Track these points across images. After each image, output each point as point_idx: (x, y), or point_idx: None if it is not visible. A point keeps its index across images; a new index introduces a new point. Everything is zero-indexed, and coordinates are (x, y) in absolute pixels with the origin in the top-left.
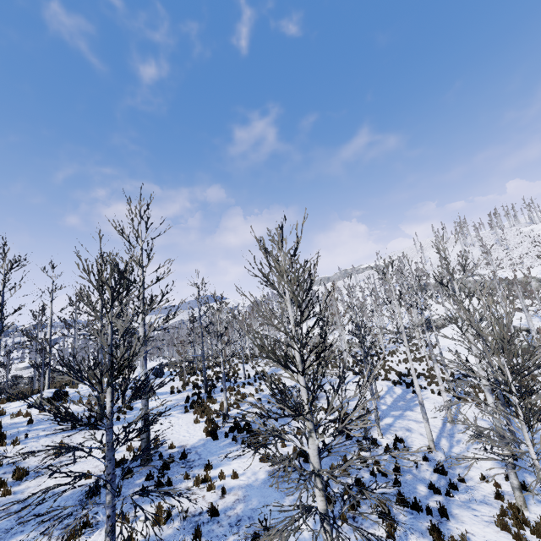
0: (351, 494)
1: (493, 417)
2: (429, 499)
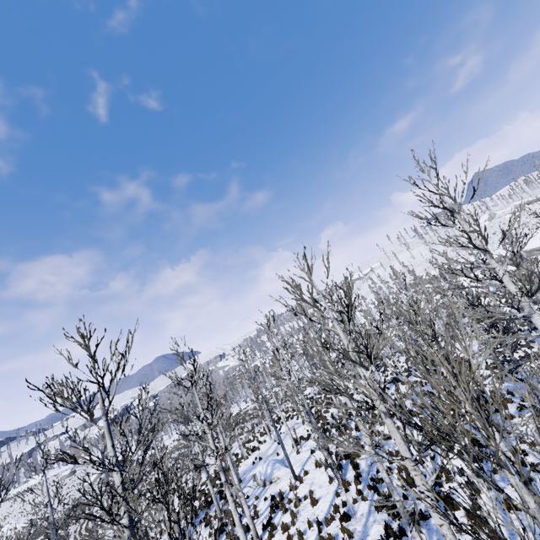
0: None
1: None
2: None
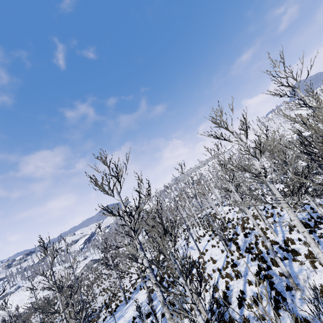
0: None
1: None
2: None
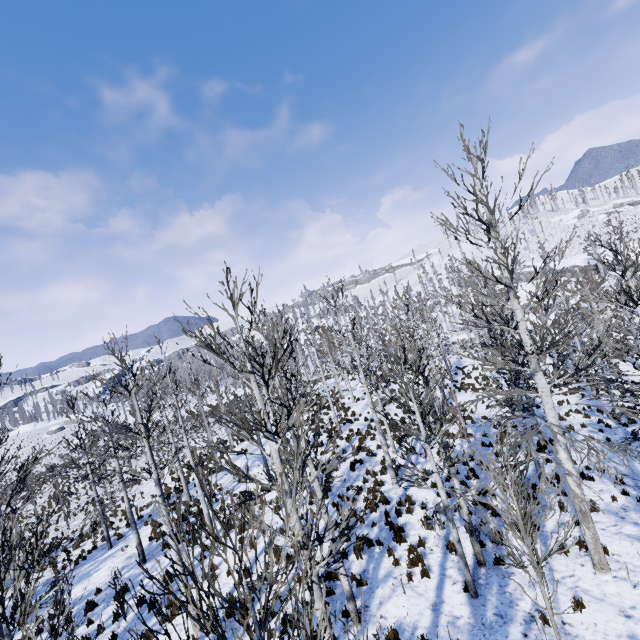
0: None
1: None
2: None
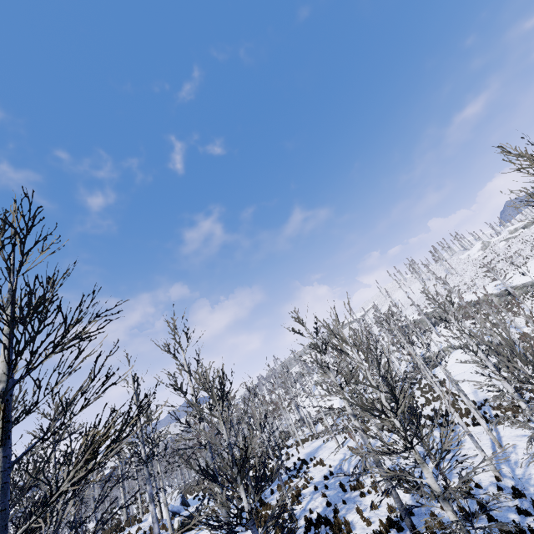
0: (478, 500)
1: (533, 418)
2: (525, 522)
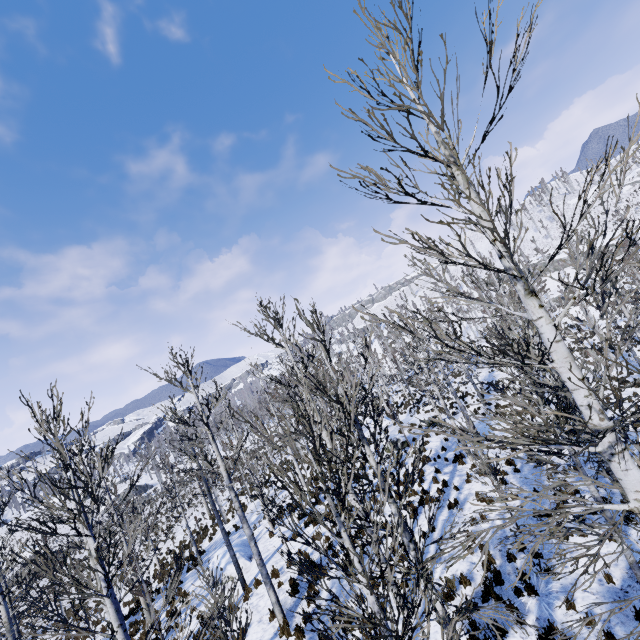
0: None
1: None
2: None
